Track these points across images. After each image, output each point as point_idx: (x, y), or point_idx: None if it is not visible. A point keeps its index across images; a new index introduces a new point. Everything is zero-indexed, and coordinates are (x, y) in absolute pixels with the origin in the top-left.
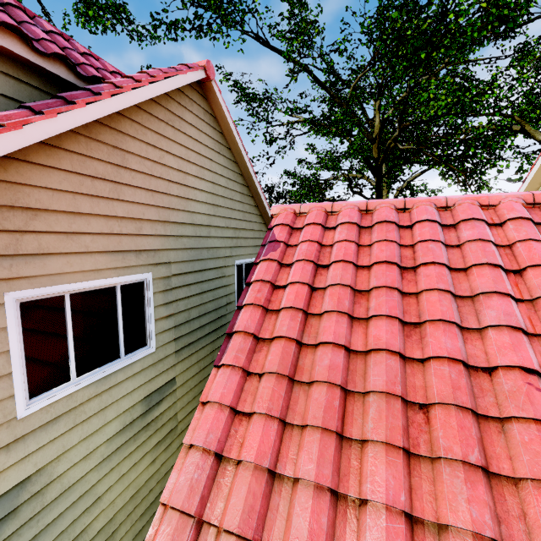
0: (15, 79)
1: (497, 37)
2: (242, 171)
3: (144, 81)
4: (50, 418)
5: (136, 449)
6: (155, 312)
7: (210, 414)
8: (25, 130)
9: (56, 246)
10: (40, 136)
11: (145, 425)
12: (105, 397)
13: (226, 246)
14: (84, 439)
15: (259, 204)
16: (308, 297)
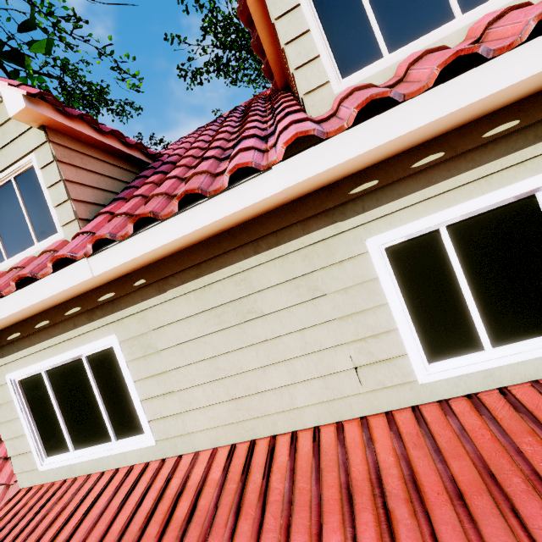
0: None
1: None
2: None
3: None
4: None
5: None
6: None
7: None
8: None
9: None
10: None
11: None
12: None
13: None
14: None
15: None
16: None
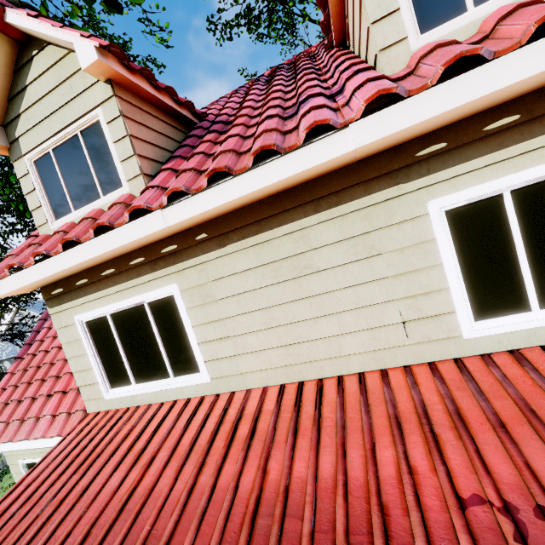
0: None
1: None
2: None
3: None
4: None
5: None
6: None
7: None
8: None
9: None
10: None
11: None
12: None
13: None
14: None
15: None
16: None
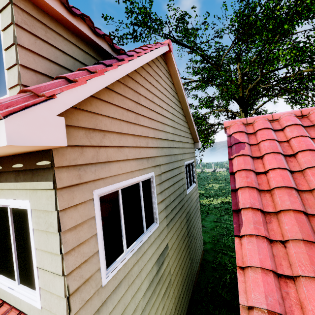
0: (83, 51)
1: (307, 18)
2: (182, 107)
3: (148, 49)
4: (117, 282)
5: (155, 299)
6: (157, 198)
7: (257, 278)
8: (105, 76)
9: (114, 156)
10: (111, 80)
11: (158, 280)
12: (140, 262)
13: (180, 153)
14: (132, 297)
15: (190, 126)
16: (291, 178)
